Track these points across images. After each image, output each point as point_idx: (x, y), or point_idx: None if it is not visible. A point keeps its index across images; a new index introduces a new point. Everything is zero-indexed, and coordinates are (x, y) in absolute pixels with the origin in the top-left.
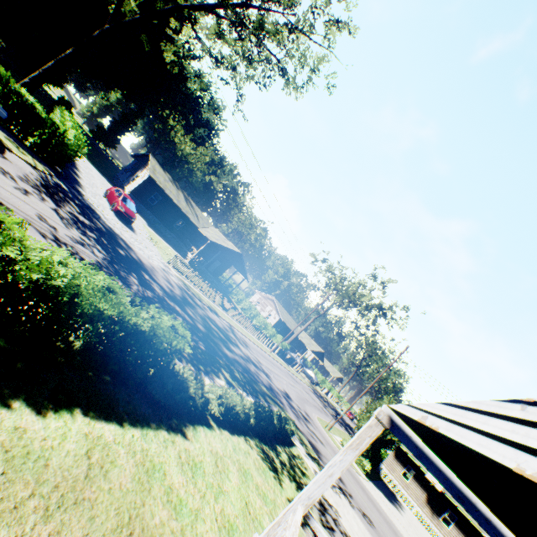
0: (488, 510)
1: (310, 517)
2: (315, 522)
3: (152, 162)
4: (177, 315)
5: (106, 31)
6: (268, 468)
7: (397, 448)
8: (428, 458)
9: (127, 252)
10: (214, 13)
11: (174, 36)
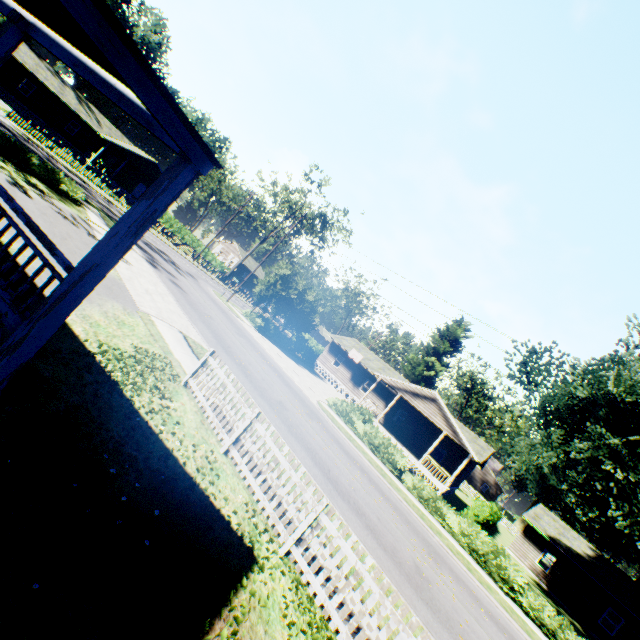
0: None
1: None
2: None
3: None
4: None
5: None
6: None
7: (332, 344)
8: None
9: None
10: None
11: None
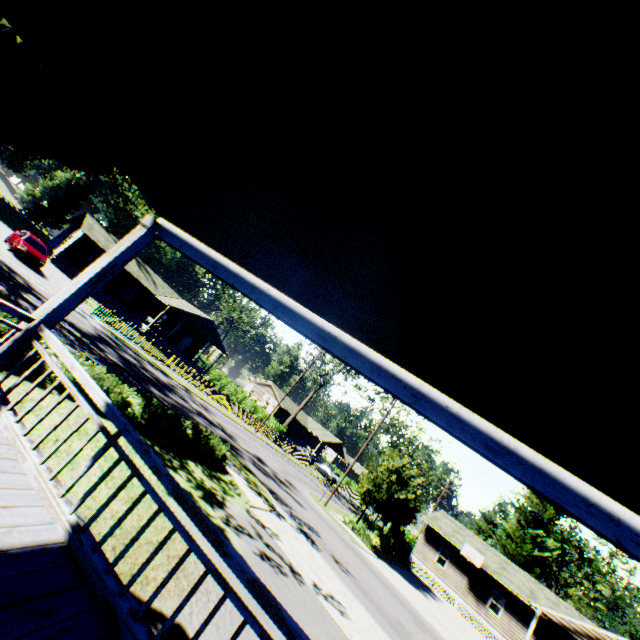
0: (239, 267)
1: (44, 329)
2: (48, 332)
3: (89, 220)
4: (68, 334)
5: None
6: None
7: (427, 529)
8: (191, 246)
9: (7, 273)
10: None
11: None
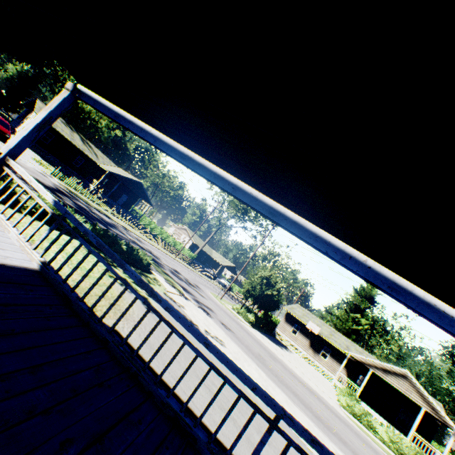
0: (132, 117)
1: (9, 159)
2: (12, 161)
3: (39, 104)
4: None
5: None
6: (94, 257)
7: (286, 314)
8: (100, 103)
9: None
10: None
11: None
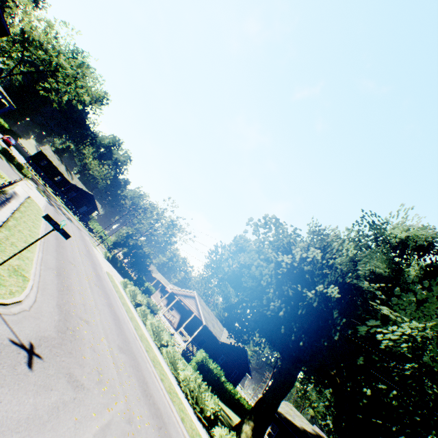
0: None
1: None
2: None
3: (46, 147)
4: None
5: (6, 76)
6: None
7: (162, 286)
8: None
9: None
10: (50, 75)
11: (43, 85)
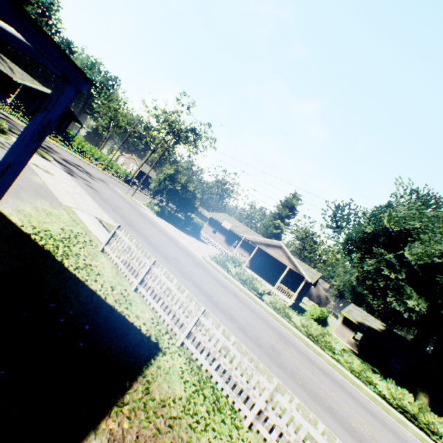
0: None
1: None
2: None
3: None
4: None
5: None
6: None
7: (210, 219)
8: None
9: None
10: None
11: None
